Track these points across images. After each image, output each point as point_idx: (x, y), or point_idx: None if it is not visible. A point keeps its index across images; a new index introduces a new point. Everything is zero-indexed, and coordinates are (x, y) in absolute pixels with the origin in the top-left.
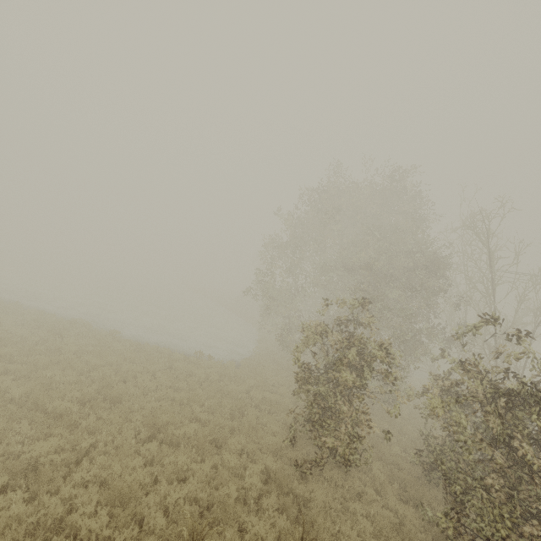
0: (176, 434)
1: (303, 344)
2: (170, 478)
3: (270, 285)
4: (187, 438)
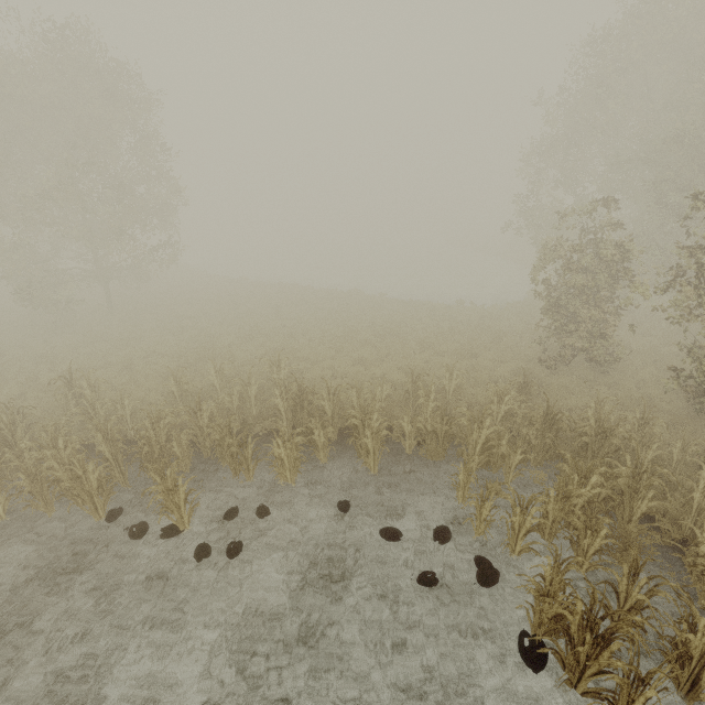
0: (441, 350)
1: (544, 262)
2: (439, 369)
3: (536, 210)
4: (450, 352)
